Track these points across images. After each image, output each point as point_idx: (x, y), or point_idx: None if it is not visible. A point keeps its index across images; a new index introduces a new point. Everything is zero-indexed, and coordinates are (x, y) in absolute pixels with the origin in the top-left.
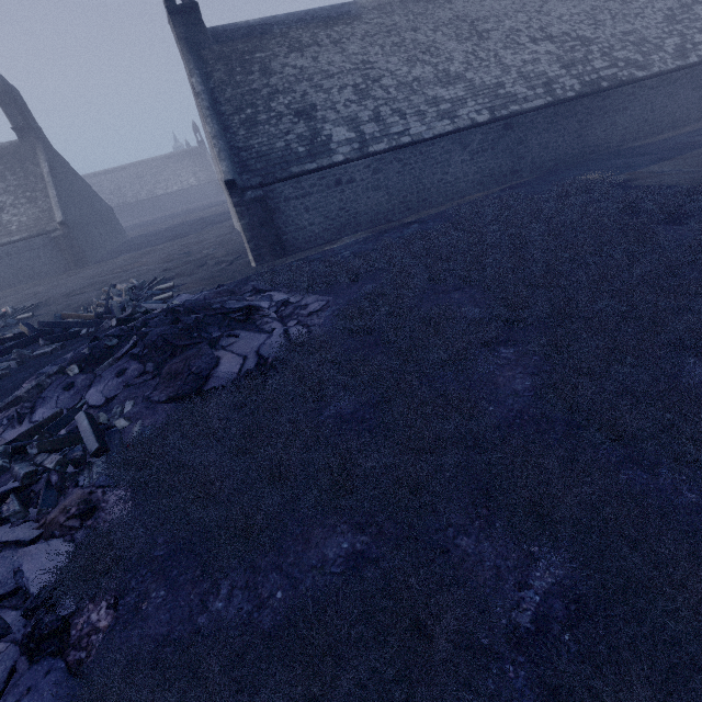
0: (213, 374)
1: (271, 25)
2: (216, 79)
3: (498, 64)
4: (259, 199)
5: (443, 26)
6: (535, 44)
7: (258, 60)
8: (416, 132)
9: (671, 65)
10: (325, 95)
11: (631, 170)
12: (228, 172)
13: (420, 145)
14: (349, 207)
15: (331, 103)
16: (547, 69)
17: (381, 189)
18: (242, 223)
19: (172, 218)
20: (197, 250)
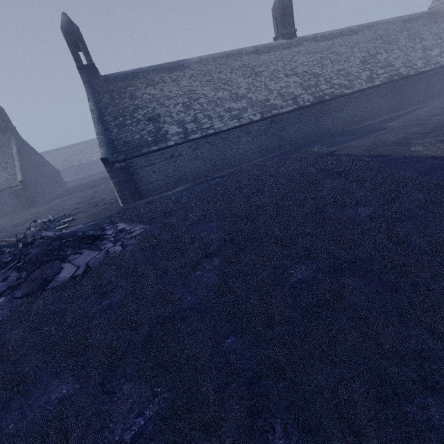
0: (54, 279)
1: (138, 73)
2: (104, 102)
3: (266, 89)
4: (123, 167)
5: (236, 70)
6: (288, 77)
7: (129, 91)
8: (217, 127)
9: (365, 86)
10: (166, 109)
11: (340, 144)
12: (104, 153)
13: (221, 134)
14: (180, 170)
15: (169, 113)
16: (294, 91)
17: (199, 159)
18: (113, 181)
19: (98, 174)
20: (99, 195)
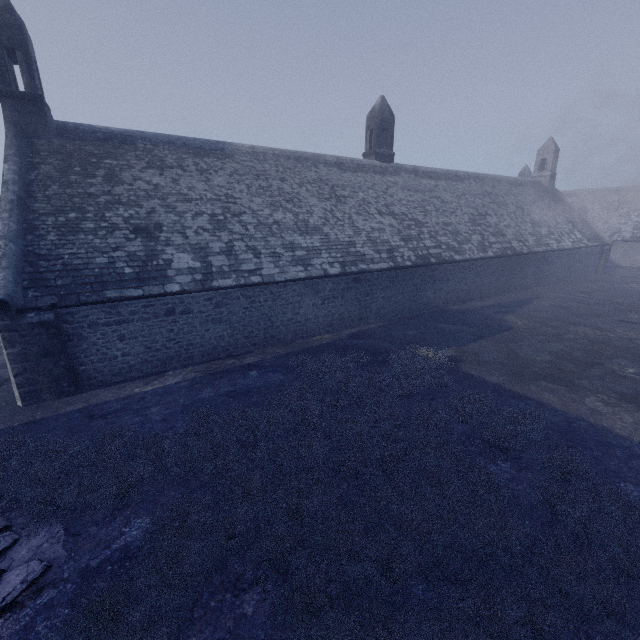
0: None
1: (135, 138)
2: (42, 172)
3: (351, 225)
4: (45, 323)
5: (308, 184)
6: (382, 216)
7: (106, 166)
8: (268, 273)
9: (477, 255)
10: (176, 217)
11: (457, 344)
12: (3, 286)
13: (272, 285)
14: (181, 338)
15: (181, 227)
16: (390, 239)
17: (223, 322)
18: (10, 351)
19: None
20: None
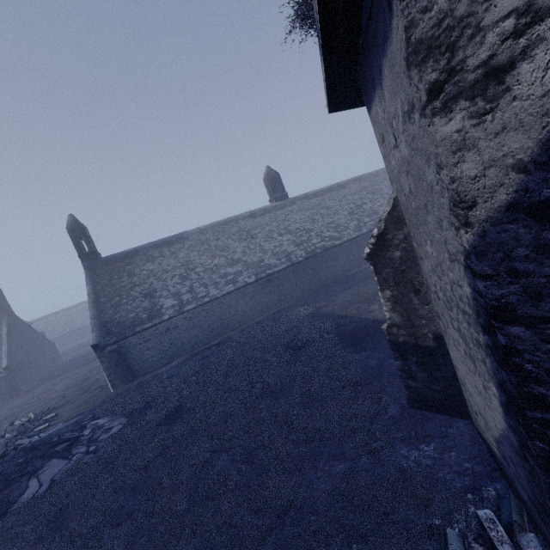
0: (17, 500)
1: (139, 250)
2: (102, 284)
3: (261, 250)
4: (114, 350)
5: (233, 235)
6: (281, 236)
7: (128, 270)
8: (213, 294)
9: (353, 235)
10: (163, 283)
11: (330, 298)
12: (96, 339)
13: (217, 300)
14: (177, 341)
15: (166, 286)
16: (288, 248)
17: (196, 327)
18: (103, 366)
19: None
20: (94, 375)
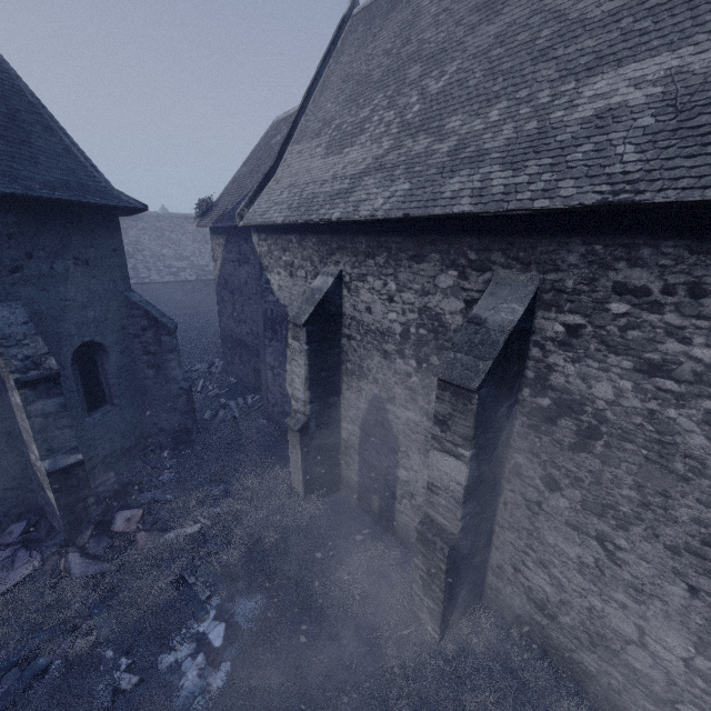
0: None
1: None
2: None
3: (210, 256)
4: None
5: (188, 233)
6: None
7: None
8: (154, 278)
9: None
10: None
11: None
12: None
13: (156, 284)
14: None
15: None
16: None
17: None
18: None
19: None
20: None
